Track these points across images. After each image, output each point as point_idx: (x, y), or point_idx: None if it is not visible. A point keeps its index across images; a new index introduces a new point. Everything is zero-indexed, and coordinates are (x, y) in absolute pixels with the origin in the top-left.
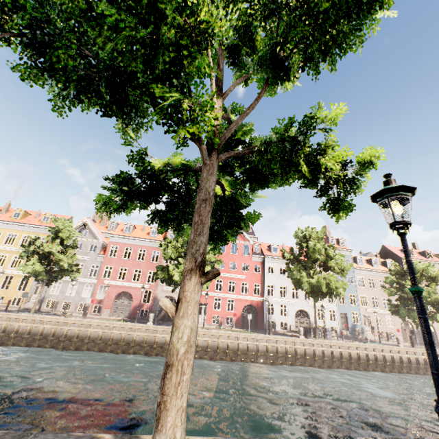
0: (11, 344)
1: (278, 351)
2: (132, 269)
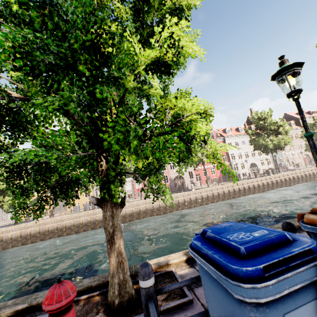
0: (128, 221)
1: (264, 185)
2: None
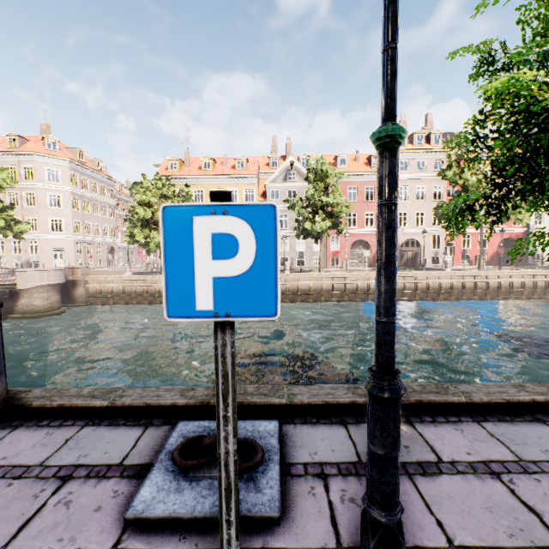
0: (323, 301)
1: None
2: (362, 214)
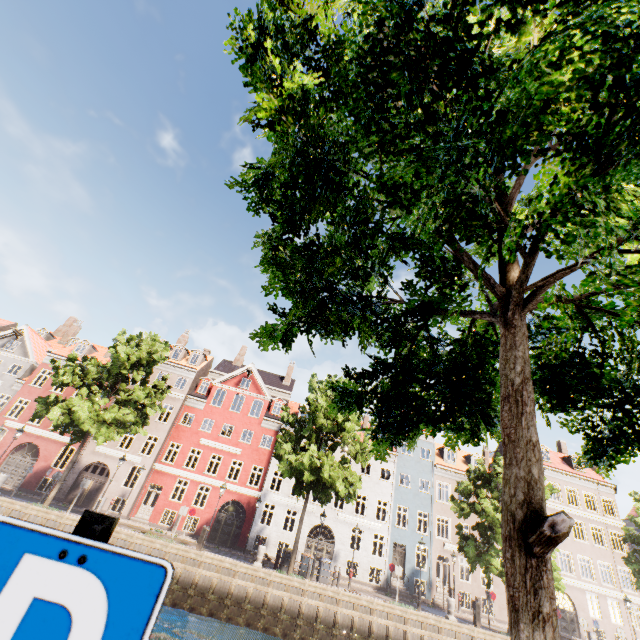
0: None
1: (193, 582)
2: None
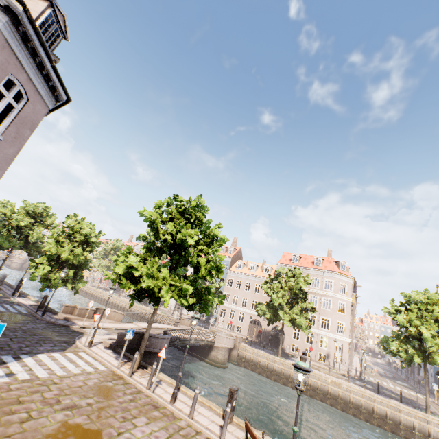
0: None
1: (114, 303)
2: None
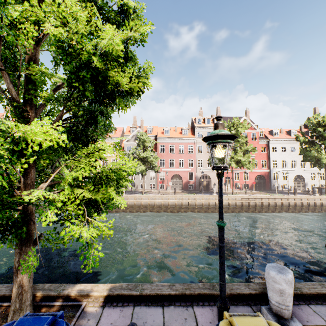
0: (142, 212)
1: (303, 205)
2: (177, 160)
